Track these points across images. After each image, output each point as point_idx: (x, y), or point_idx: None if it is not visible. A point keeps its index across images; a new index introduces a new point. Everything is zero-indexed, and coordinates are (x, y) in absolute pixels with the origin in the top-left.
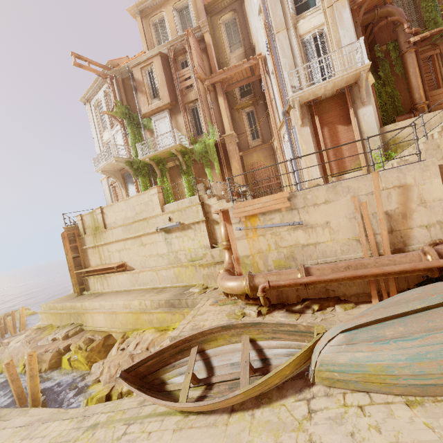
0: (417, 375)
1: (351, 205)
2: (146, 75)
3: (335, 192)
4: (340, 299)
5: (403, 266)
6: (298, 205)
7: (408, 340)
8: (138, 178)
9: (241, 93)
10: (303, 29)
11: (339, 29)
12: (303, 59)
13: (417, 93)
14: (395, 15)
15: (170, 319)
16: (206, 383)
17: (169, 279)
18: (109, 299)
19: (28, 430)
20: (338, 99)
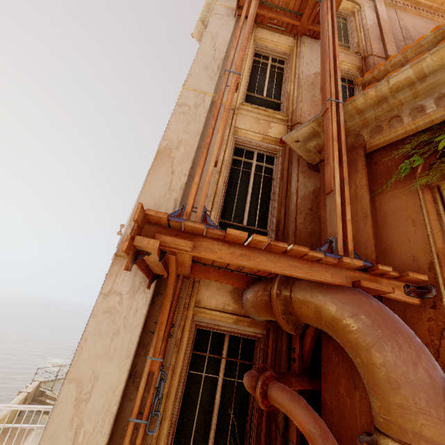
0: None
1: None
2: None
3: None
4: None
5: None
6: None
7: None
8: None
9: None
10: None
11: None
12: None
13: None
14: (360, 363)
15: None
16: None
17: None
18: None
19: None
20: None
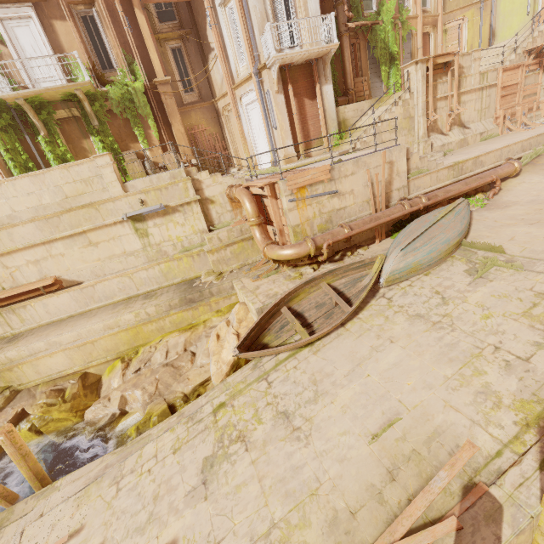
0: (429, 260)
1: (365, 176)
2: None
3: (358, 166)
4: (357, 246)
5: (399, 214)
6: (335, 177)
7: (425, 246)
8: None
9: (158, 13)
10: None
11: None
12: (272, 8)
13: (350, 79)
14: None
15: (191, 316)
16: (306, 326)
17: (153, 280)
18: (61, 331)
19: (106, 479)
20: (304, 69)
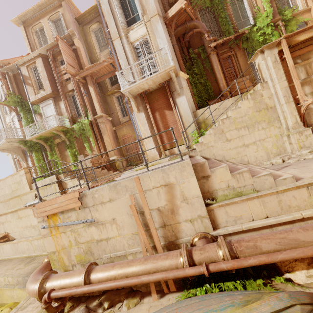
0: None
1: (130, 203)
2: (32, 71)
3: (116, 191)
4: (132, 290)
5: (157, 277)
6: (89, 204)
7: None
8: (33, 153)
9: (111, 83)
10: (132, 38)
11: (156, 38)
12: (135, 60)
13: (221, 83)
14: (199, 27)
15: (26, 295)
16: None
17: (40, 247)
18: None
19: None
20: (163, 90)
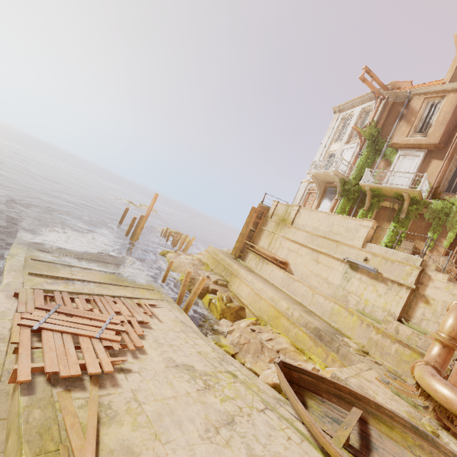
0: None
1: None
2: (426, 107)
3: None
4: None
5: None
6: None
7: None
8: (341, 199)
9: None
10: None
11: None
12: None
13: None
14: None
15: (309, 346)
16: (357, 456)
17: (322, 308)
18: (261, 282)
19: (184, 327)
20: None
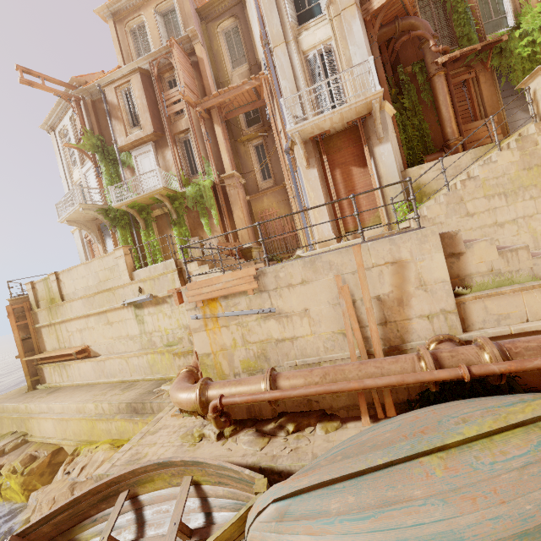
0: None
1: (334, 287)
2: (123, 97)
3: (314, 269)
4: (326, 413)
5: (389, 380)
6: (269, 286)
7: (357, 520)
8: (117, 231)
9: (247, 121)
10: (307, 43)
11: (349, 45)
12: (308, 81)
13: (449, 127)
14: (420, 29)
15: (132, 429)
16: None
17: (142, 369)
18: (62, 398)
19: None
20: (351, 133)
